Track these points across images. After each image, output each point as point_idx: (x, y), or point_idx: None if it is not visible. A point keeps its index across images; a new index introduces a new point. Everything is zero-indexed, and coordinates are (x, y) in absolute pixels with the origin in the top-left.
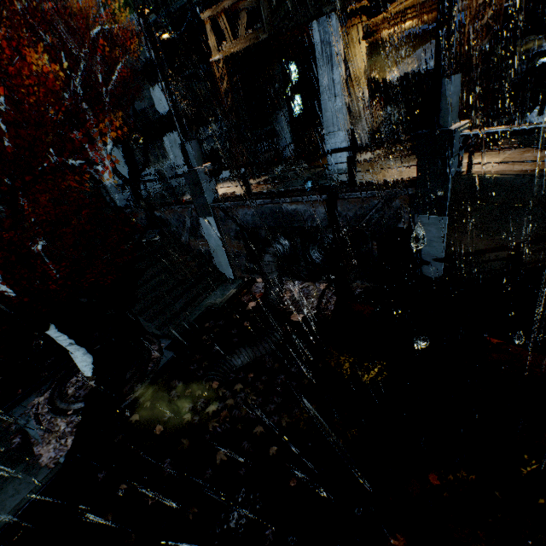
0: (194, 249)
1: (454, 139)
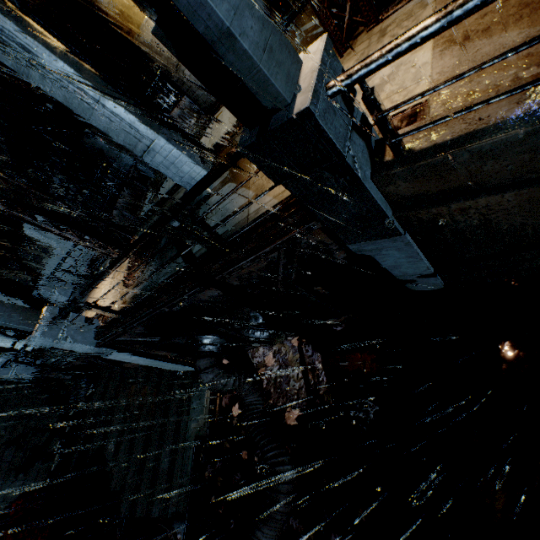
0: (137, 368)
1: (322, 127)
